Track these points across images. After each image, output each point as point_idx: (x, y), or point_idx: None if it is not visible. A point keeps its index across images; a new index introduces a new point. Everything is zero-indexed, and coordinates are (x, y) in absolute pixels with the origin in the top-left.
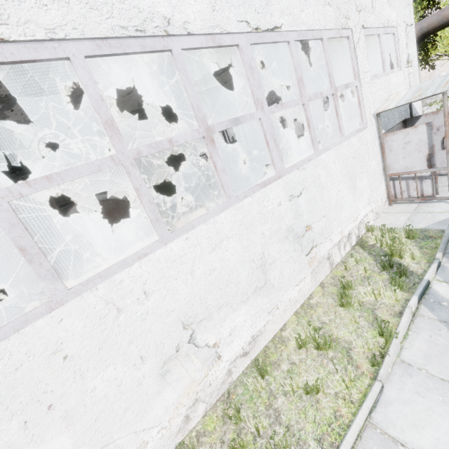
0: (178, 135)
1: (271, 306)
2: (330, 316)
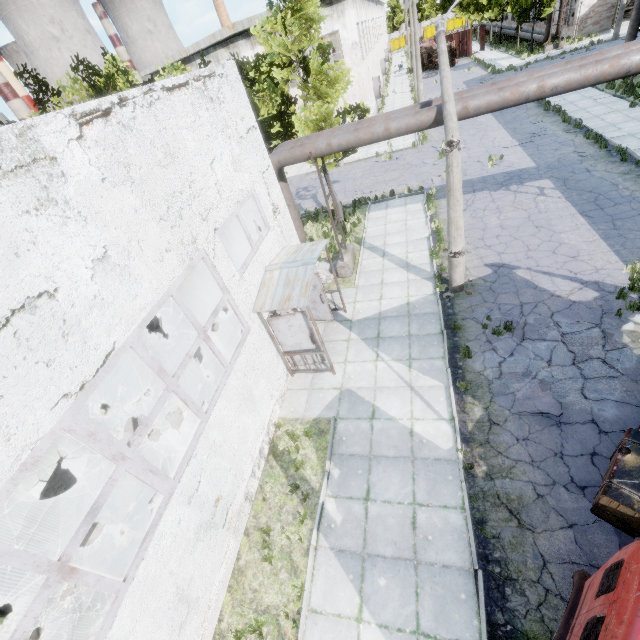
0: (22, 625)
1: (202, 617)
2: (259, 579)
